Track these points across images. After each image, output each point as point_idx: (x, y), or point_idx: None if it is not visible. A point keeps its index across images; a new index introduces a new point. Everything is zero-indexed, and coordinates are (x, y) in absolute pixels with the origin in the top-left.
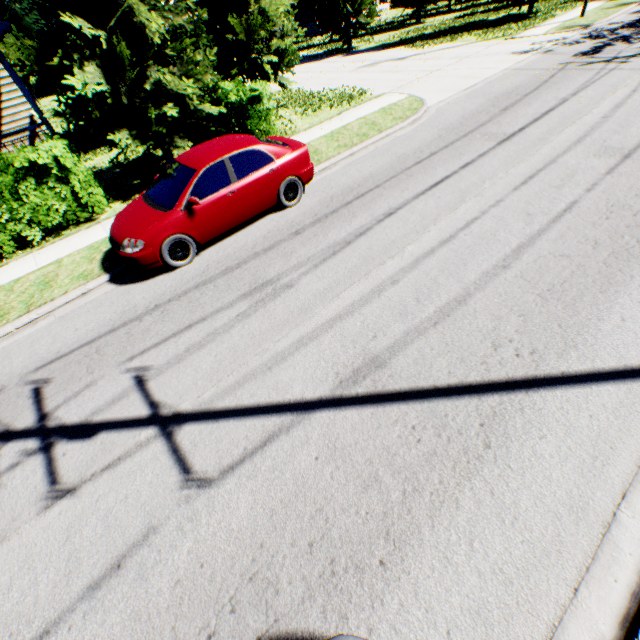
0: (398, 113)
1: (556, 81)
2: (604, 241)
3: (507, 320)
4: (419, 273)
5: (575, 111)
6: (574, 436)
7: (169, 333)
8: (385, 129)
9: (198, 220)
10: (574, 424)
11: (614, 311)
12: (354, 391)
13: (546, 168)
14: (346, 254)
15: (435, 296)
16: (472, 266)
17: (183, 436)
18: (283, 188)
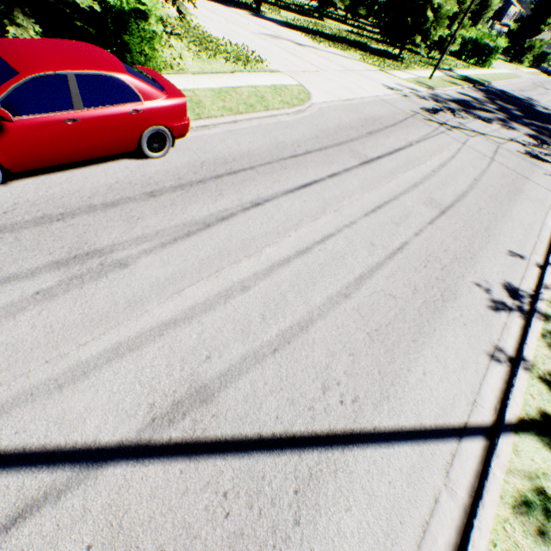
0: (287, 97)
1: (408, 125)
2: (421, 288)
3: (339, 358)
4: (271, 283)
5: (416, 157)
6: (374, 508)
7: None
8: (272, 108)
9: (10, 141)
10: (376, 492)
11: (420, 363)
12: (167, 435)
13: (391, 202)
14: (202, 239)
15: (281, 315)
16: (320, 287)
17: None
18: (147, 135)
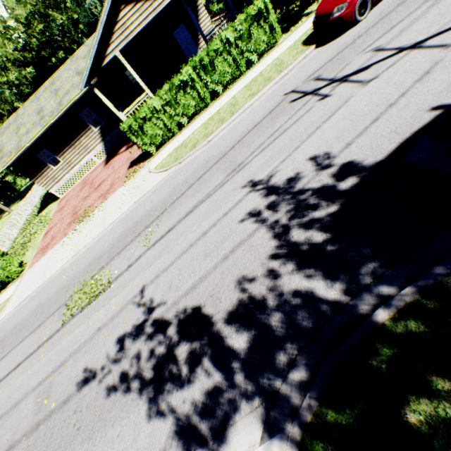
0: None
1: None
2: None
3: None
4: None
5: None
6: None
7: (379, 36)
8: None
9: None
10: None
11: None
12: None
13: None
14: None
15: None
16: None
17: (429, 44)
18: None
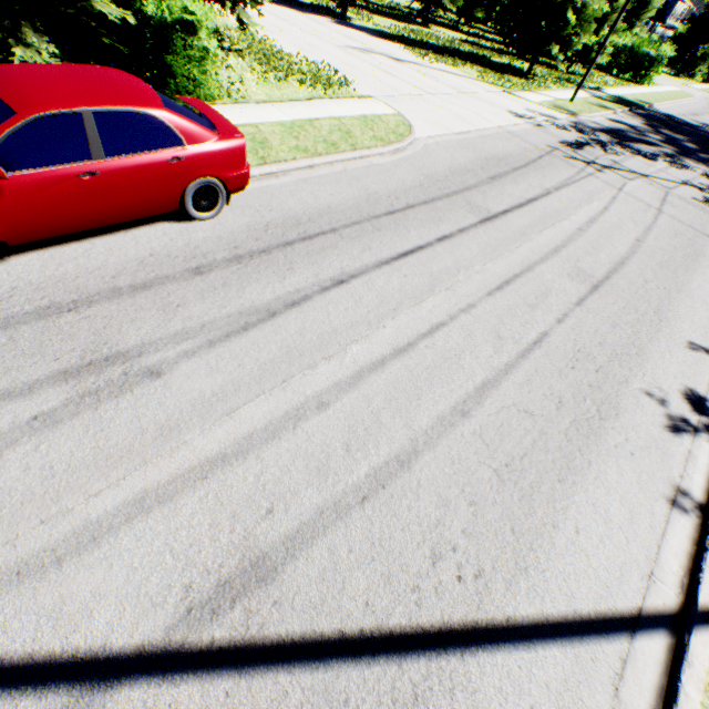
0: (381, 131)
1: (543, 165)
2: (568, 400)
3: (456, 509)
4: (359, 397)
5: (556, 210)
6: None
7: None
8: (361, 147)
9: (4, 204)
10: None
11: (570, 515)
12: (208, 635)
13: (523, 275)
14: (264, 334)
15: (373, 445)
16: (427, 402)
17: None
18: (193, 190)
